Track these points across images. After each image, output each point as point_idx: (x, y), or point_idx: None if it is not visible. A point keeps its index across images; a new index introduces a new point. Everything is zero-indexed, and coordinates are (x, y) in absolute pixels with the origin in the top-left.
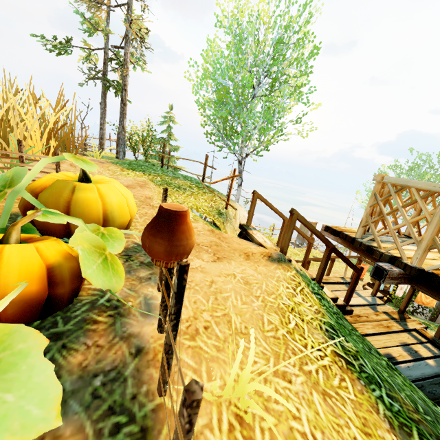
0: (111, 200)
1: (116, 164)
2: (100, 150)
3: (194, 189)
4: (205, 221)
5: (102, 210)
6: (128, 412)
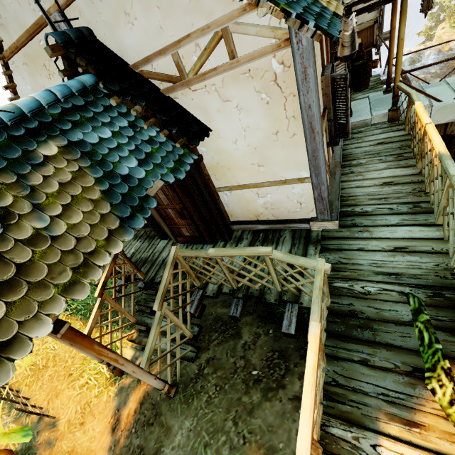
0: None
1: None
2: None
3: None
4: None
5: None
6: (1, 395)
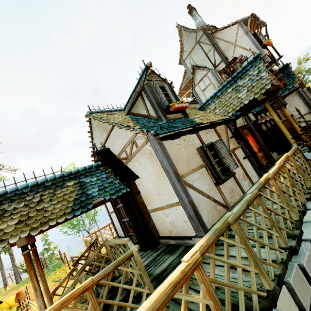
0: (10, 302)
1: (16, 288)
2: (5, 288)
3: (56, 270)
4: (58, 281)
5: (8, 306)
6: None
